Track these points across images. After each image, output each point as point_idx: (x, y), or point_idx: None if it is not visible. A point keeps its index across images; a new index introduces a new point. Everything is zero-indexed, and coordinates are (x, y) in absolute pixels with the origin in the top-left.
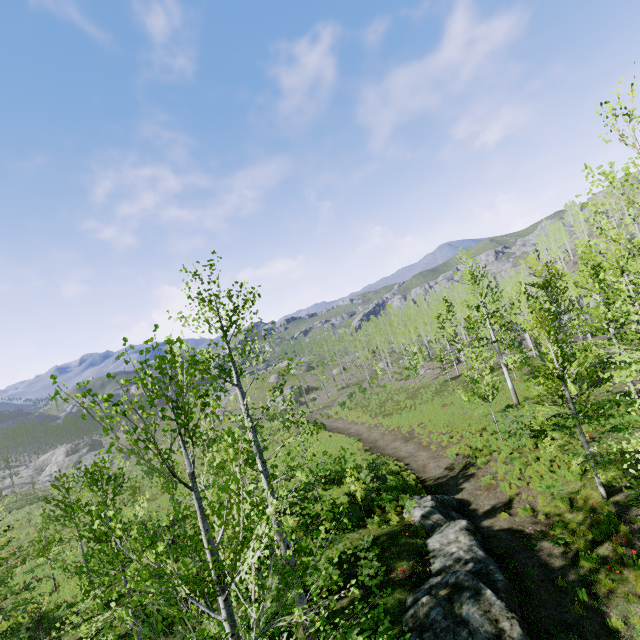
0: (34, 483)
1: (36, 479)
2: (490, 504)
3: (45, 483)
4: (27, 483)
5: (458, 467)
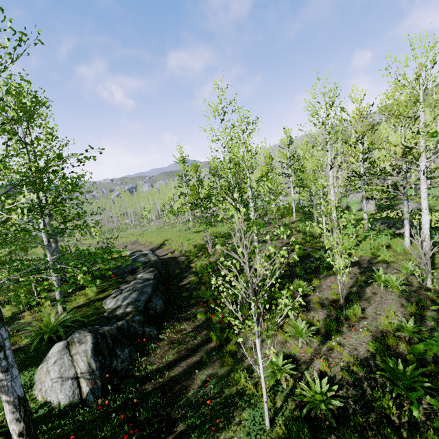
0: None
1: None
2: (165, 253)
3: None
4: None
5: (156, 247)
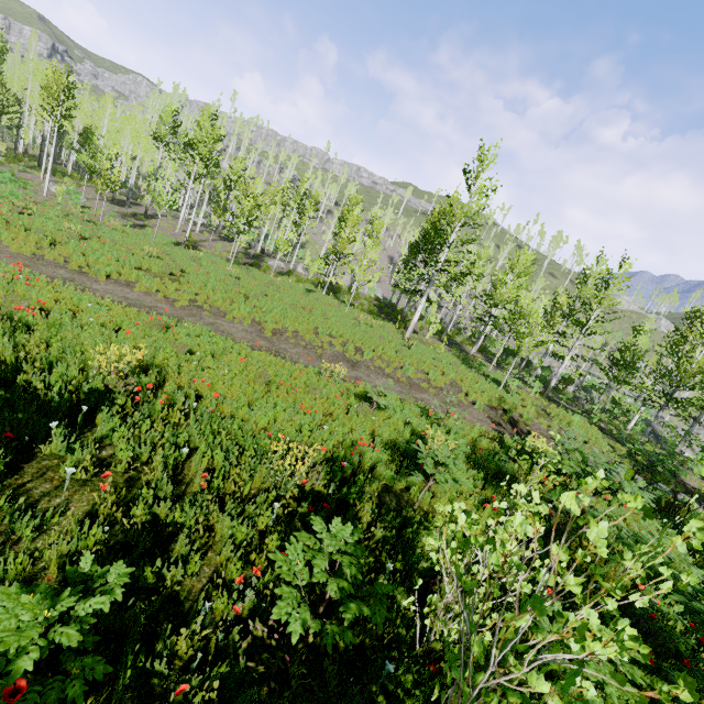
0: None
1: None
2: None
3: None
4: None
5: (504, 422)
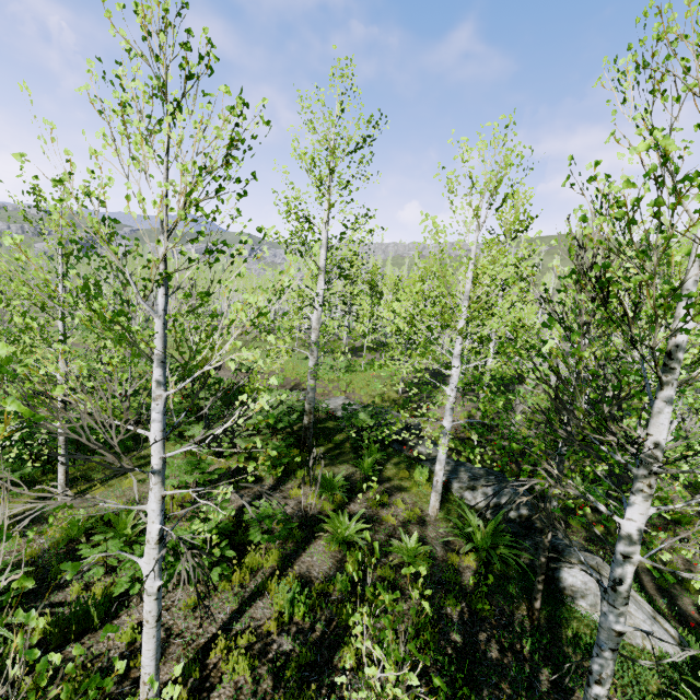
0: None
1: None
2: None
3: None
4: None
5: (289, 385)
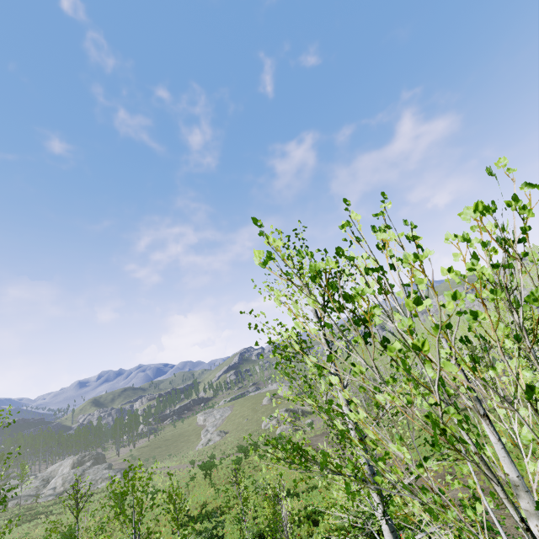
0: (38, 496)
1: (41, 491)
2: None
3: (47, 497)
4: (32, 495)
5: None
